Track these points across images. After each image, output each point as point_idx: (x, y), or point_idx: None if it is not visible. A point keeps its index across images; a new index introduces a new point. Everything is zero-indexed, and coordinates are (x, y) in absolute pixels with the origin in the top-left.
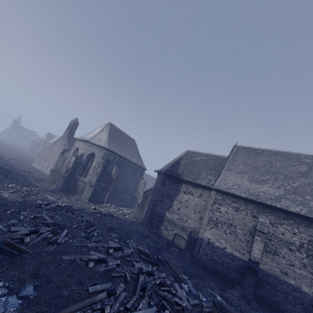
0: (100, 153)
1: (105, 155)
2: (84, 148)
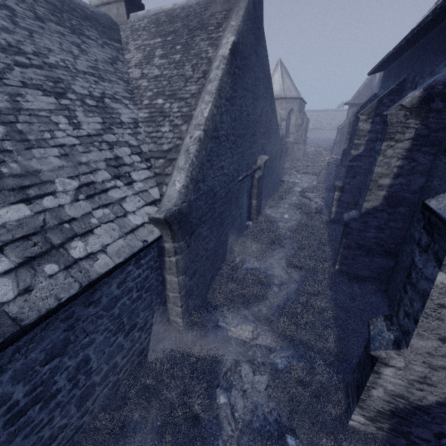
0: (296, 106)
1: (299, 106)
2: (283, 108)
